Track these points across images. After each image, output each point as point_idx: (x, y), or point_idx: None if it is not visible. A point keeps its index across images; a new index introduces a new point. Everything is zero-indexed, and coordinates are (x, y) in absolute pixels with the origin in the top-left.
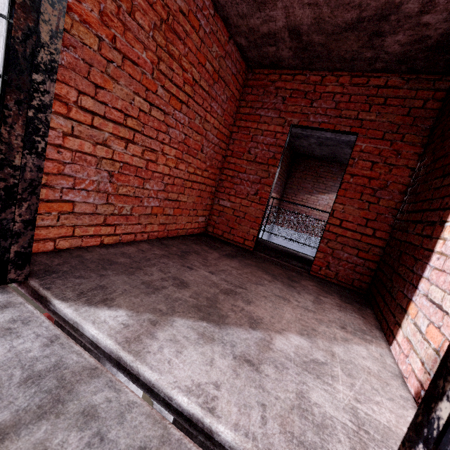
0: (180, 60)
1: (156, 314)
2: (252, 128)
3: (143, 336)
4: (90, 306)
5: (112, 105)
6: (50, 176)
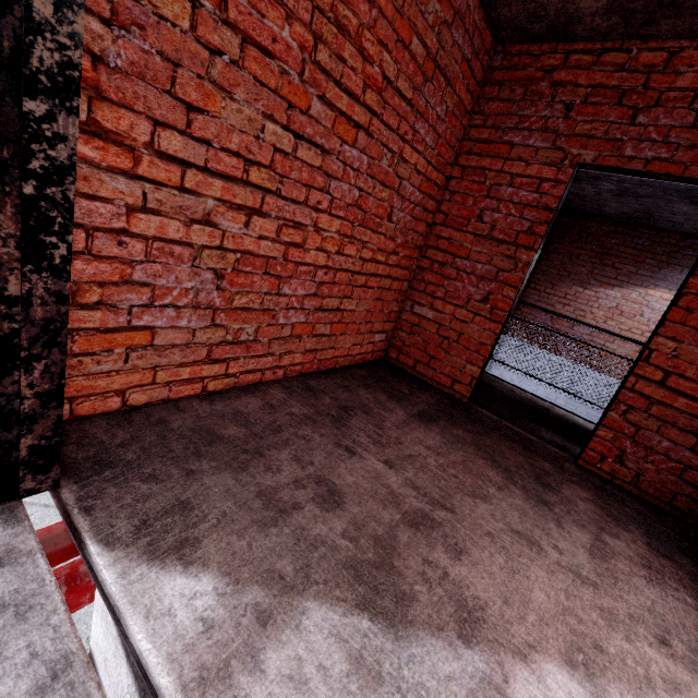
0: (359, 37)
1: (271, 589)
2: (492, 170)
3: (235, 662)
4: (151, 562)
5: (220, 145)
6: (107, 287)
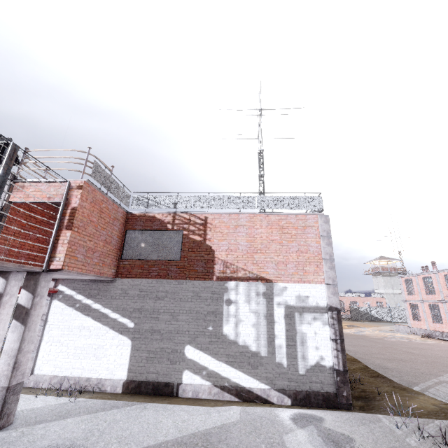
0: (34, 217)
1: None
2: None
3: None
4: None
5: (11, 231)
6: None
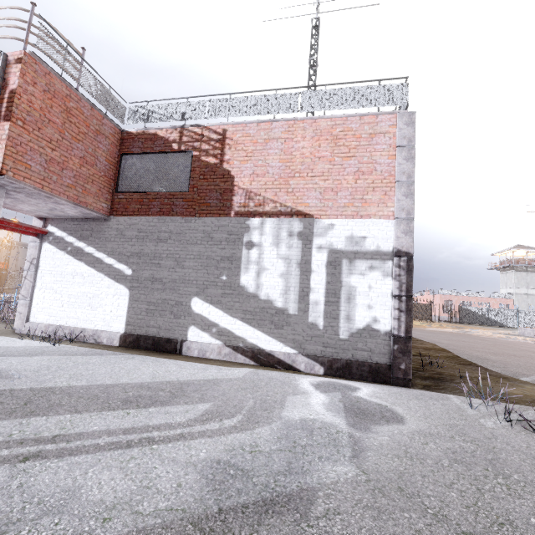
0: None
1: None
2: None
3: None
4: None
5: None
6: None
